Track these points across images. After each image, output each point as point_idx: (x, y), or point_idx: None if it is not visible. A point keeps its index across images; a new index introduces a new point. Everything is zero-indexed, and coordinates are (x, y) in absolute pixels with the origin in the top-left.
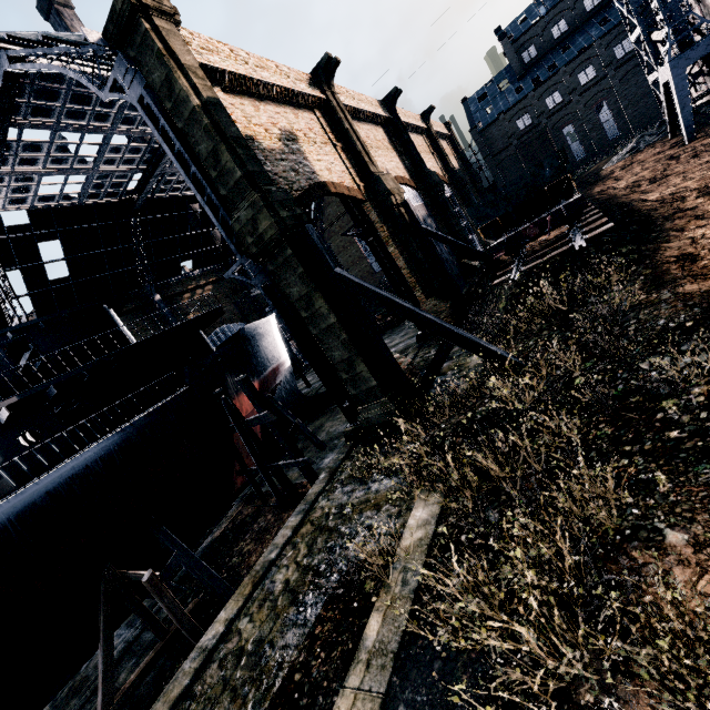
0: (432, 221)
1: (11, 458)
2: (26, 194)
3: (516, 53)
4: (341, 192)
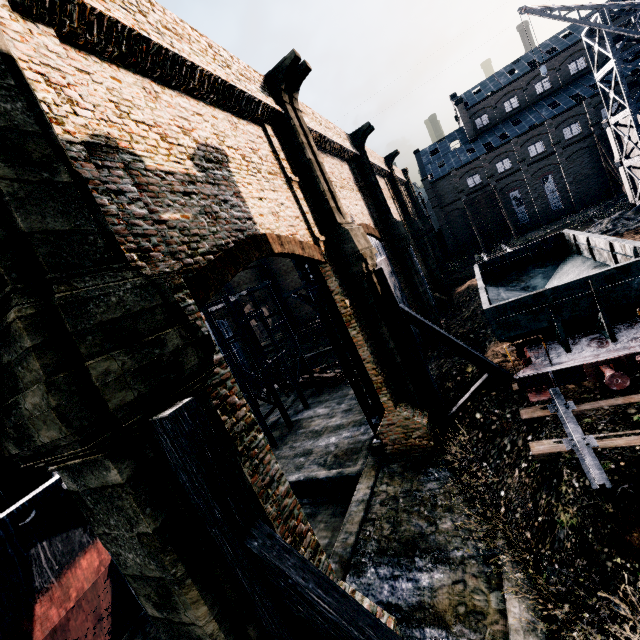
0: (395, 279)
1: None
2: None
3: (470, 119)
4: (290, 251)
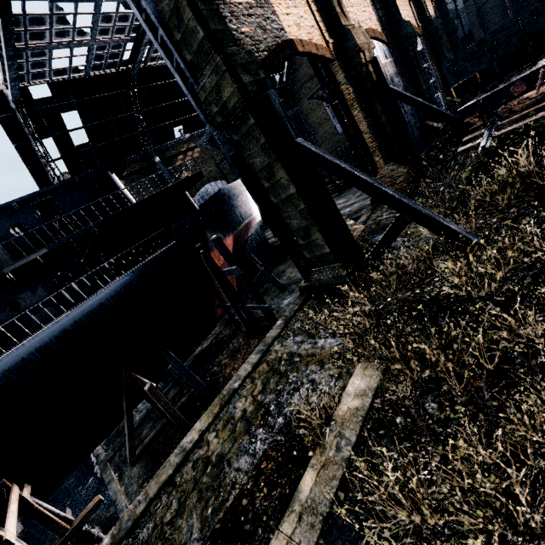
0: (399, 79)
1: (52, 293)
2: (43, 69)
3: None
4: (308, 51)
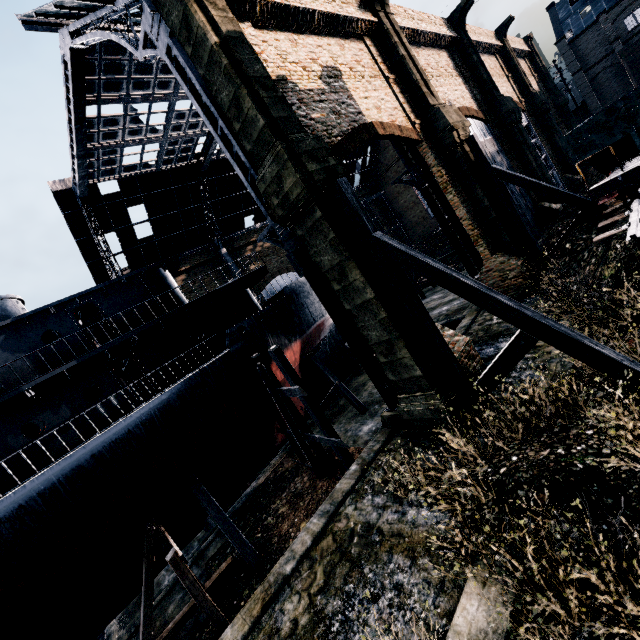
0: (502, 158)
1: (77, 413)
2: (113, 166)
3: None
4: (390, 133)
